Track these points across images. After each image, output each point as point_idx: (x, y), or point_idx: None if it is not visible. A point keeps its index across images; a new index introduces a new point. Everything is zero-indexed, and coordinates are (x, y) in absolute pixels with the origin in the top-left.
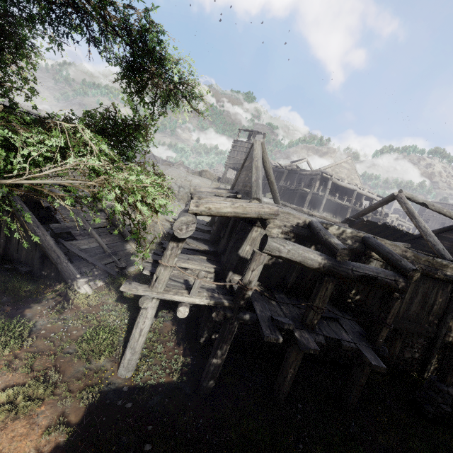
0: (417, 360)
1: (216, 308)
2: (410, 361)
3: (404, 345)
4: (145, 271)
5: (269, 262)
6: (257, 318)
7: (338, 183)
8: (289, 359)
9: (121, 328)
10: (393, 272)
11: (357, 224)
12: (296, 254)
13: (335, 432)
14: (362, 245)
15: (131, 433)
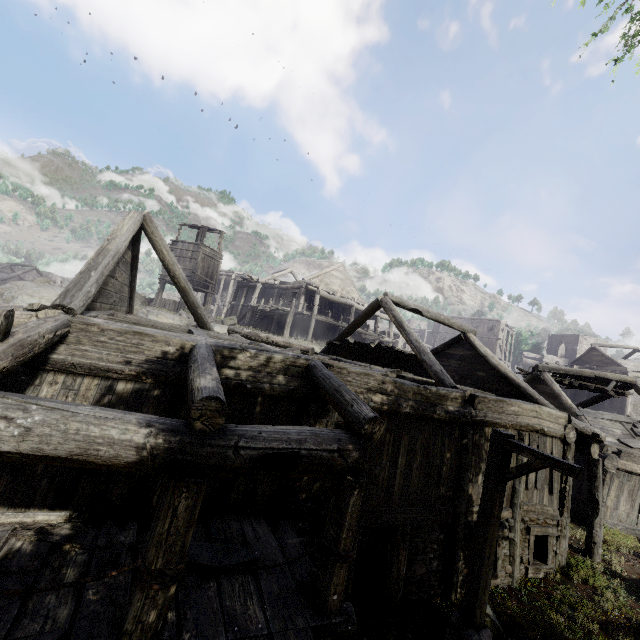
0: (437, 573)
1: None
2: (426, 579)
3: (412, 553)
4: None
5: None
6: None
7: (329, 297)
8: None
9: None
10: (338, 432)
11: (346, 350)
12: (54, 436)
13: None
14: (308, 383)
15: None
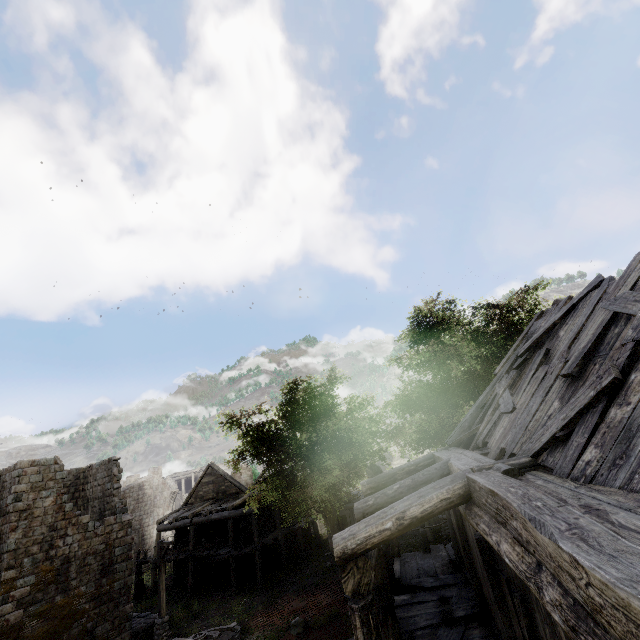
0: None
1: None
2: None
3: None
4: None
5: None
6: None
7: None
8: None
9: None
10: None
11: None
12: None
13: None
14: None
15: None
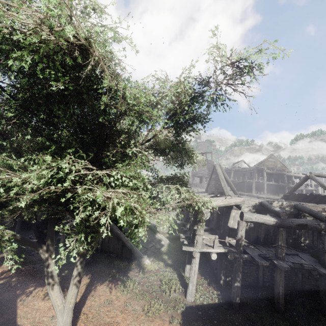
0: None
1: (228, 253)
2: None
3: None
4: (185, 242)
5: (246, 228)
6: (251, 256)
7: (270, 172)
8: (277, 281)
9: (175, 279)
10: (315, 220)
11: (293, 197)
12: (259, 219)
13: (323, 325)
14: (295, 209)
15: (208, 323)
